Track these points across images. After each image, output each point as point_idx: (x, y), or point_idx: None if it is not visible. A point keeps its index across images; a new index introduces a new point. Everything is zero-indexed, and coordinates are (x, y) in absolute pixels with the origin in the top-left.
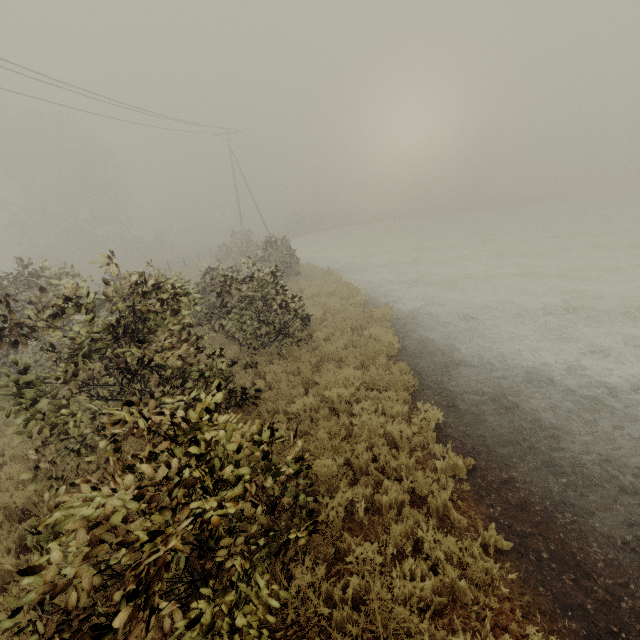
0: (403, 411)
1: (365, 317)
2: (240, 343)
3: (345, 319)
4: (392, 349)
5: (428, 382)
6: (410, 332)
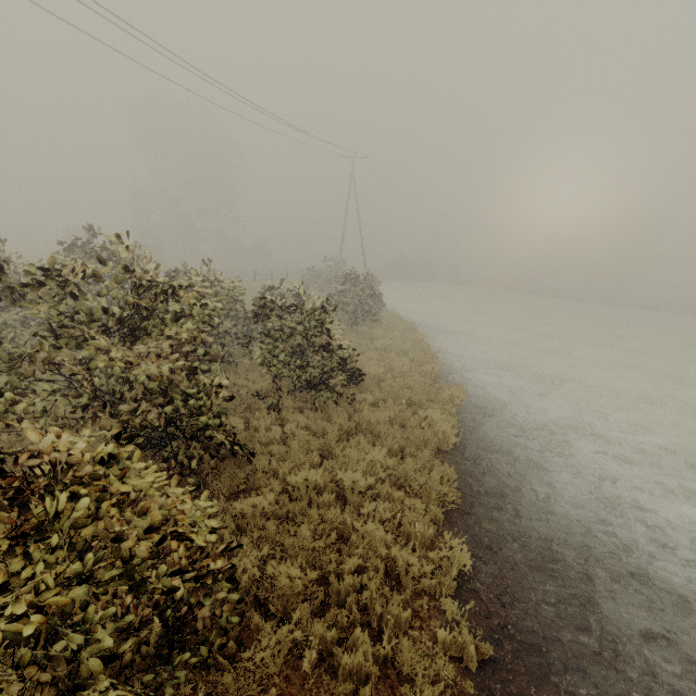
0: (425, 533)
1: (431, 392)
2: (274, 378)
3: (406, 387)
4: (446, 442)
5: (476, 502)
6: (478, 428)
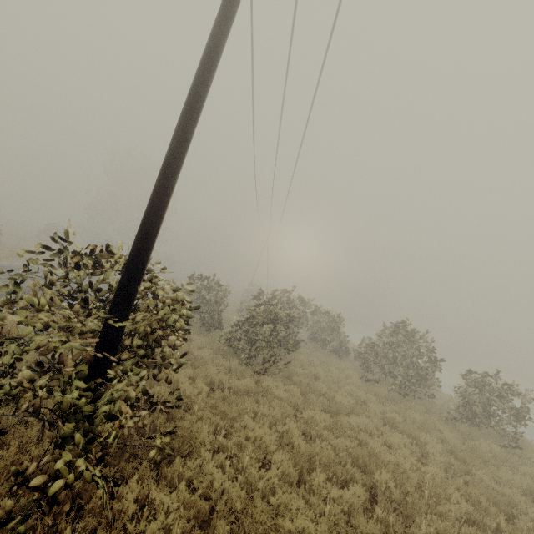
0: None
1: None
2: None
3: None
4: None
5: None
6: None
